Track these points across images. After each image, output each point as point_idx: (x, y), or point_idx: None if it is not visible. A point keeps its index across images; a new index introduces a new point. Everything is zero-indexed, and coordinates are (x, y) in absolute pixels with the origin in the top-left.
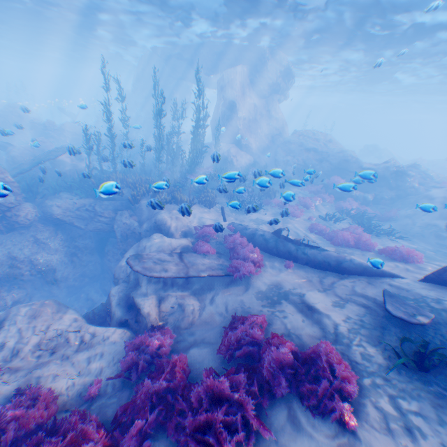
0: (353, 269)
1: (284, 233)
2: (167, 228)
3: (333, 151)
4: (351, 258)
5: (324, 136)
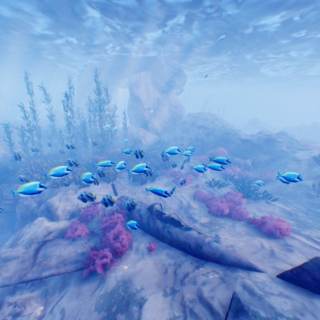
0: (212, 256)
1: (169, 203)
2: (55, 209)
3: (218, 126)
4: (211, 241)
5: (212, 116)
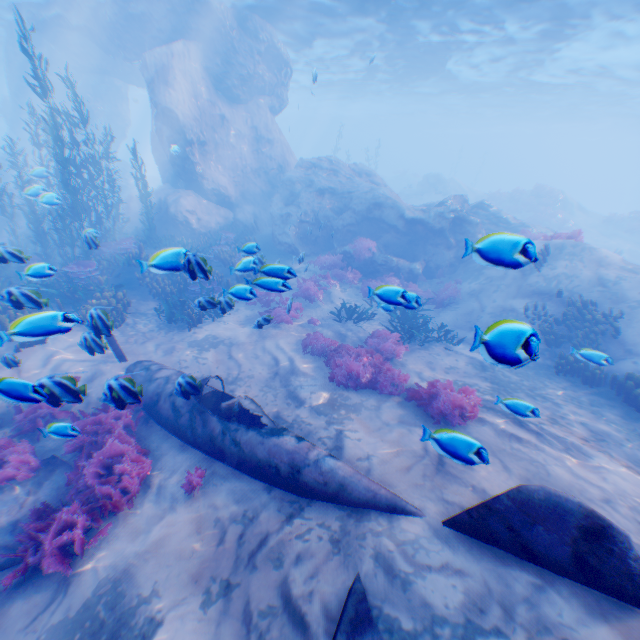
0: (323, 489)
1: (251, 367)
2: None
3: (361, 191)
4: (321, 458)
5: (351, 166)
